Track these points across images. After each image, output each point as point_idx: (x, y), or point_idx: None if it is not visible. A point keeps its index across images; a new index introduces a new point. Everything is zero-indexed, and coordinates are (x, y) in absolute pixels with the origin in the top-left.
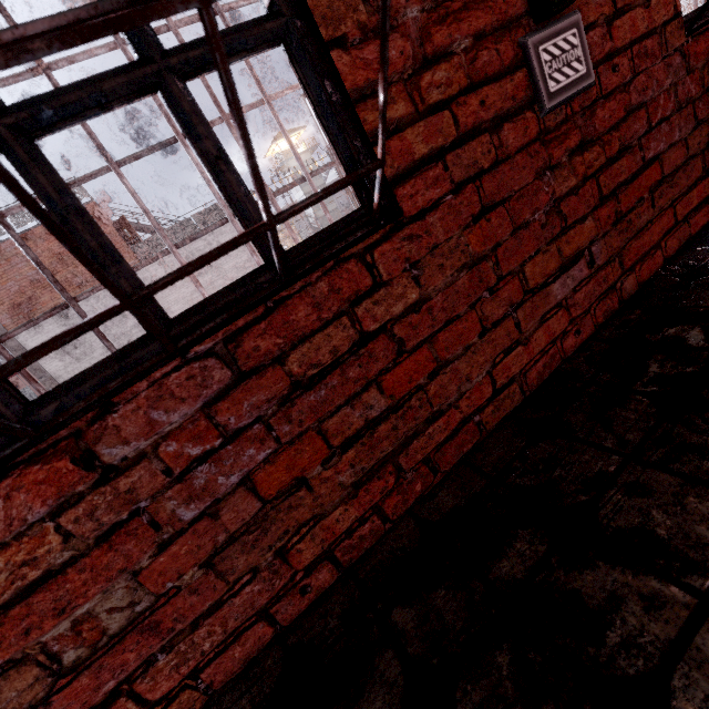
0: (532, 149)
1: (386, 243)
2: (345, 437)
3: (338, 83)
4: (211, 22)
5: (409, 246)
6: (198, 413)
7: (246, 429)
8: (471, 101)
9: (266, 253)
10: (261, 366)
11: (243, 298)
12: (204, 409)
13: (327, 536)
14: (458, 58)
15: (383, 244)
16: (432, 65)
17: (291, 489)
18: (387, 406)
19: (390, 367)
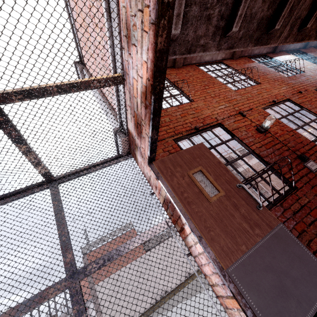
0: (315, 177)
1: (297, 192)
2: (308, 224)
3: (279, 173)
4: (281, 169)
5: (301, 192)
6: (281, 214)
7: (289, 218)
8: (299, 172)
9: (279, 193)
10: (287, 208)
11: (279, 199)
12: (281, 214)
13: (316, 245)
14: (294, 168)
15: (297, 192)
16: (291, 169)
17: (302, 232)
18: (314, 219)
19: (310, 212)
